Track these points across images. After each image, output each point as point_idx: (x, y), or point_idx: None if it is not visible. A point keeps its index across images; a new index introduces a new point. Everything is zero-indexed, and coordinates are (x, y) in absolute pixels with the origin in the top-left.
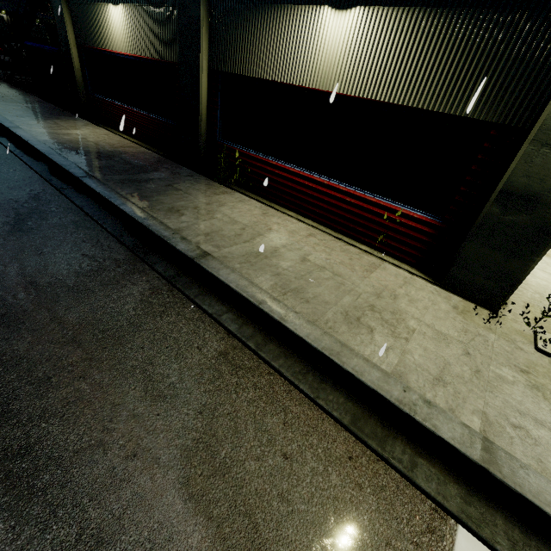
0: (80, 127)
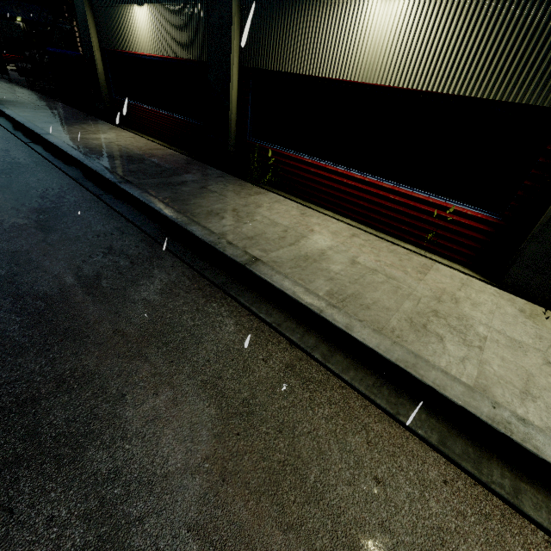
0: (106, 131)
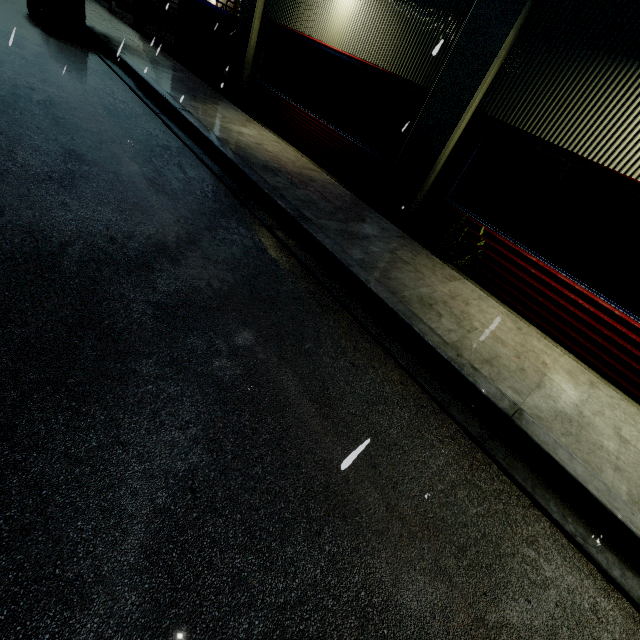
0: (246, 124)
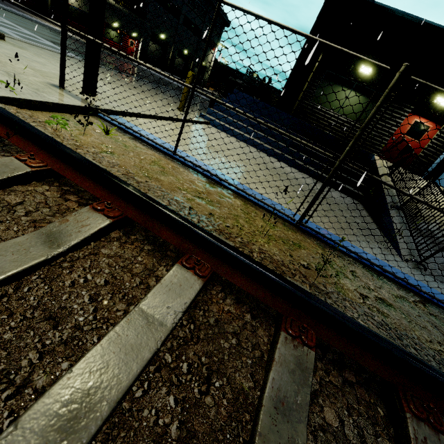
0: None
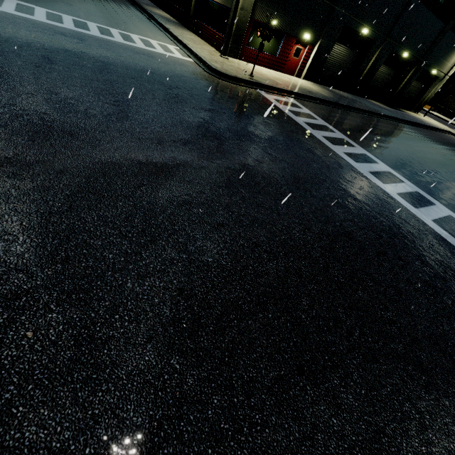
0: (160, 11)
